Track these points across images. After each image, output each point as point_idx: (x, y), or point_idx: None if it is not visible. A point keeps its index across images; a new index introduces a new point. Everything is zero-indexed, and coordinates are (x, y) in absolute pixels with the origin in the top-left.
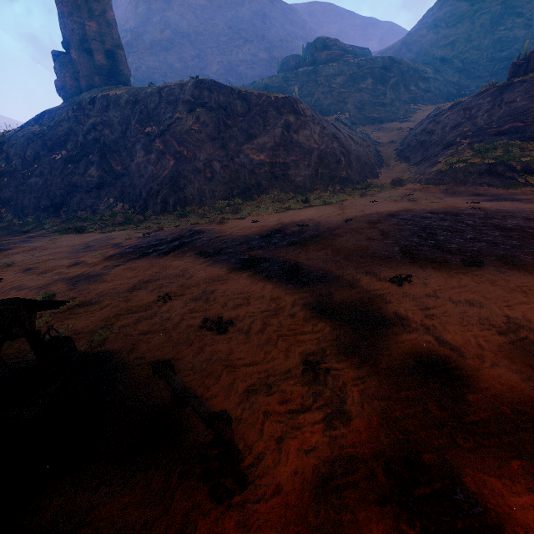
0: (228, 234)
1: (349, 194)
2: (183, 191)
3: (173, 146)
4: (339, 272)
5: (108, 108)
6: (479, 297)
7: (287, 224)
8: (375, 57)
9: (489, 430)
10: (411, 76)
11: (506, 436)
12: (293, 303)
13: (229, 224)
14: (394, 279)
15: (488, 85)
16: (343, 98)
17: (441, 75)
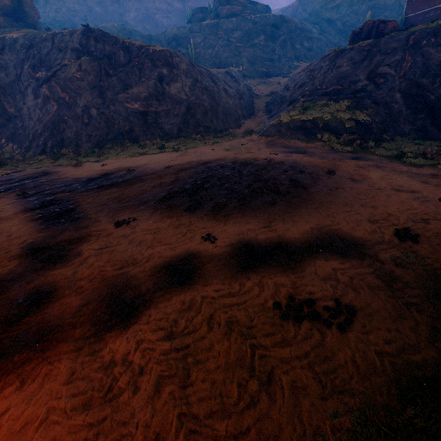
0: (65, 177)
1: (205, 142)
2: (62, 135)
3: (57, 92)
4: (93, 215)
5: (3, 51)
6: (151, 238)
7: (121, 169)
8: (268, 15)
9: (0, 345)
10: (298, 35)
11: (4, 349)
12: (23, 242)
13: (81, 167)
14: (118, 222)
15: (331, 50)
16: (239, 52)
17: (325, 36)
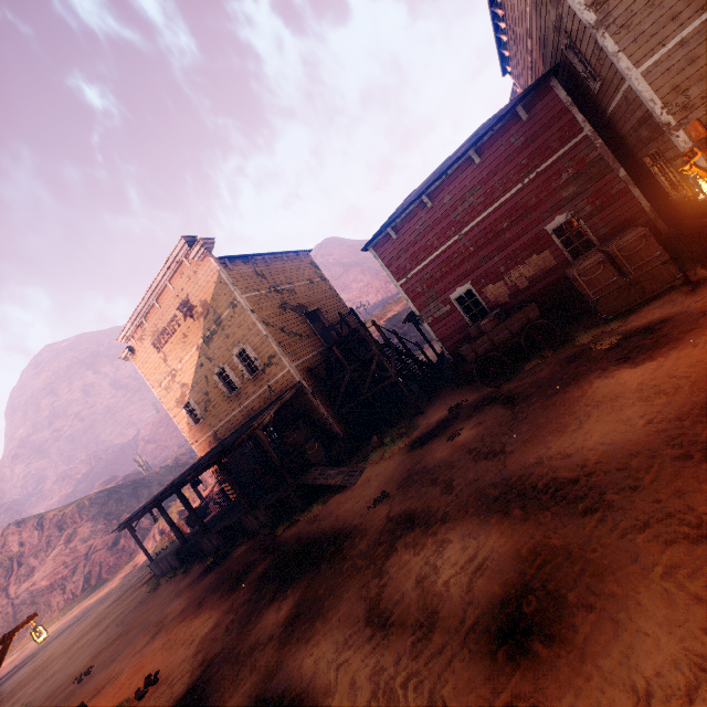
0: None
1: (105, 581)
2: None
3: None
4: None
5: None
6: None
7: None
8: None
9: None
10: None
11: None
12: None
13: None
14: None
15: None
16: None
17: None
